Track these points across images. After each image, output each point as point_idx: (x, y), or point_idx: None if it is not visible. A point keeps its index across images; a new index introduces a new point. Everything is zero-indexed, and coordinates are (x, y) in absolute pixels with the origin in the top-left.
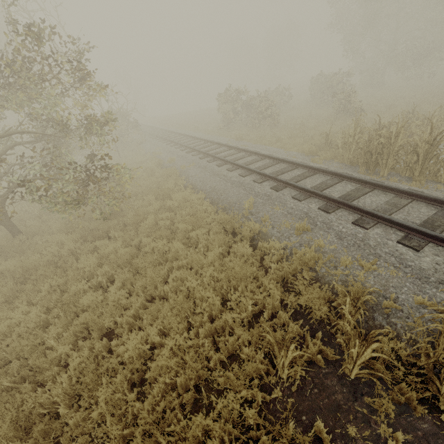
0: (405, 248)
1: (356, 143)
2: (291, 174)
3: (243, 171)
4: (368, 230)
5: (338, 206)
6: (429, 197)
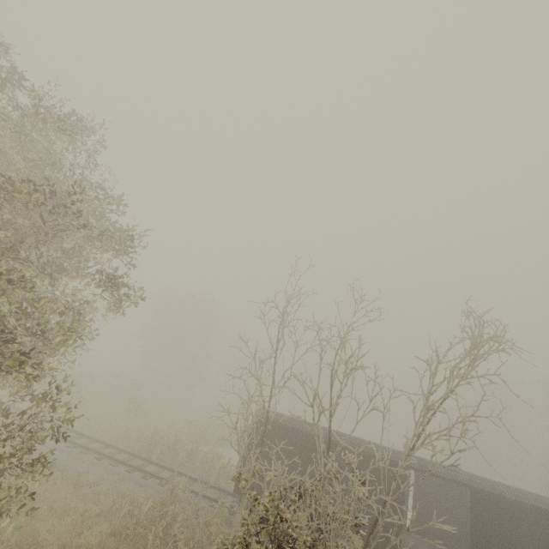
0: (159, 486)
1: (145, 438)
2: (106, 451)
3: (69, 443)
4: (147, 480)
5: (135, 470)
6: (170, 468)
